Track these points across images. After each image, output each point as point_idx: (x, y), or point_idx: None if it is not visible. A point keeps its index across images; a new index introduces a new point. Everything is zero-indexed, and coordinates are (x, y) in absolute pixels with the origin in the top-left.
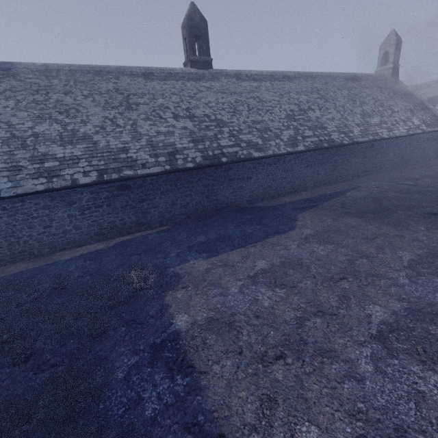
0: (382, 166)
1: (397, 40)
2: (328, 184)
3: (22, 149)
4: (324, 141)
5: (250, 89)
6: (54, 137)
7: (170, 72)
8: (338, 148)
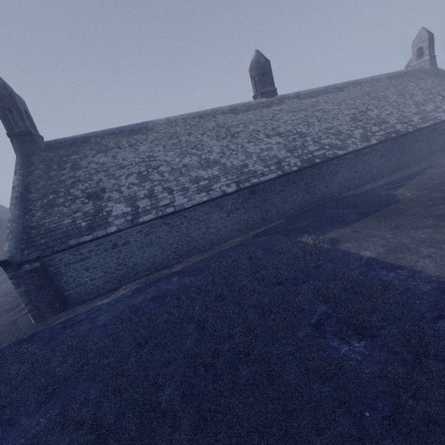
0: None
1: (429, 35)
2: (400, 169)
3: (182, 176)
4: (391, 132)
5: (312, 104)
6: (197, 165)
7: (248, 105)
8: (404, 136)
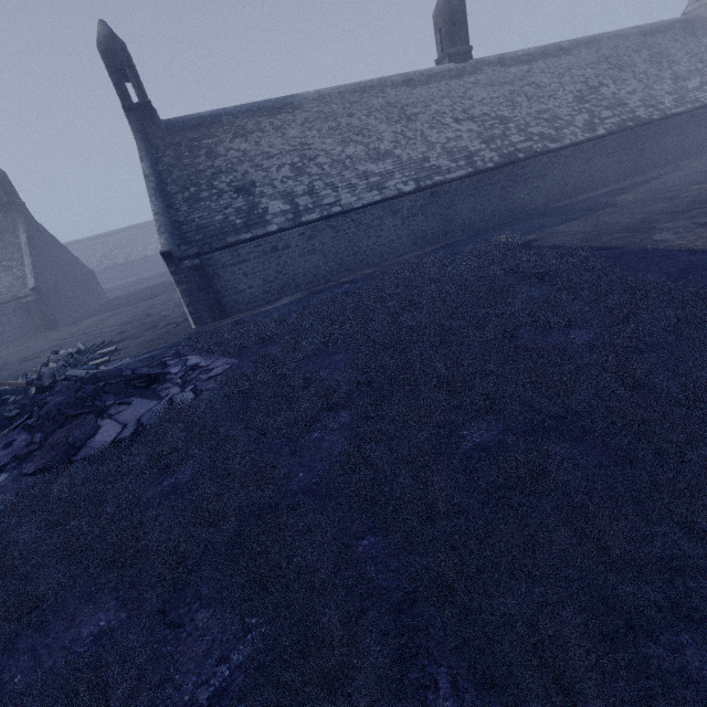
0: (706, 145)
1: None
2: (634, 176)
3: (347, 170)
4: (627, 120)
5: (521, 75)
6: (364, 157)
7: (429, 74)
8: (646, 126)
